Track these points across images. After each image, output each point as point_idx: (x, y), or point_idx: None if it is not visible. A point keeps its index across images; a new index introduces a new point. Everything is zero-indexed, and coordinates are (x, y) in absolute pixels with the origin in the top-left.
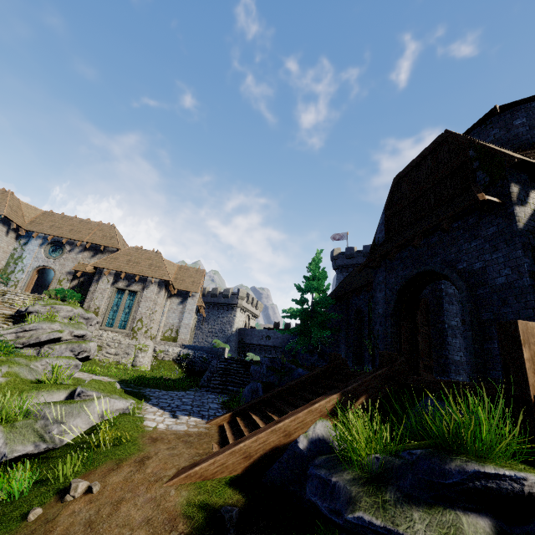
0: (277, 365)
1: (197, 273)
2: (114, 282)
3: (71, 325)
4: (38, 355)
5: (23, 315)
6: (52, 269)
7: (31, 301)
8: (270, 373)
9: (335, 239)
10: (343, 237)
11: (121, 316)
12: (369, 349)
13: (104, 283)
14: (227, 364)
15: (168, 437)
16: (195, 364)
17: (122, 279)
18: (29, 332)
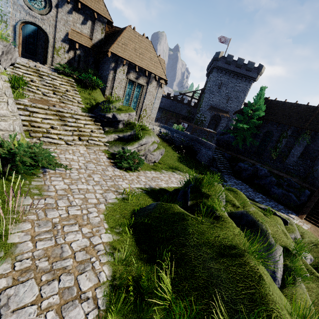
0: (269, 173)
1: (161, 64)
2: (127, 73)
3: (154, 135)
4: (145, 159)
5: (111, 121)
6: (41, 29)
7: (70, 87)
8: (276, 181)
9: (221, 41)
10: (227, 42)
11: (131, 104)
12: (272, 154)
13: (121, 73)
14: (217, 155)
15: (318, 234)
16: (174, 141)
17: (132, 71)
18: (143, 146)
